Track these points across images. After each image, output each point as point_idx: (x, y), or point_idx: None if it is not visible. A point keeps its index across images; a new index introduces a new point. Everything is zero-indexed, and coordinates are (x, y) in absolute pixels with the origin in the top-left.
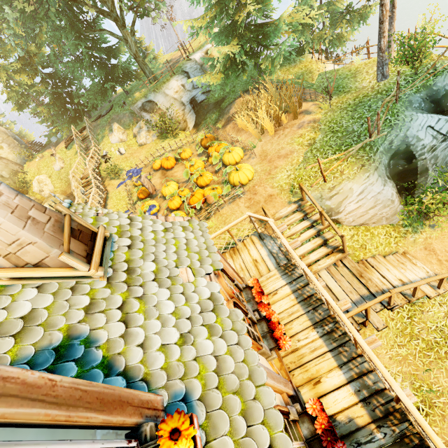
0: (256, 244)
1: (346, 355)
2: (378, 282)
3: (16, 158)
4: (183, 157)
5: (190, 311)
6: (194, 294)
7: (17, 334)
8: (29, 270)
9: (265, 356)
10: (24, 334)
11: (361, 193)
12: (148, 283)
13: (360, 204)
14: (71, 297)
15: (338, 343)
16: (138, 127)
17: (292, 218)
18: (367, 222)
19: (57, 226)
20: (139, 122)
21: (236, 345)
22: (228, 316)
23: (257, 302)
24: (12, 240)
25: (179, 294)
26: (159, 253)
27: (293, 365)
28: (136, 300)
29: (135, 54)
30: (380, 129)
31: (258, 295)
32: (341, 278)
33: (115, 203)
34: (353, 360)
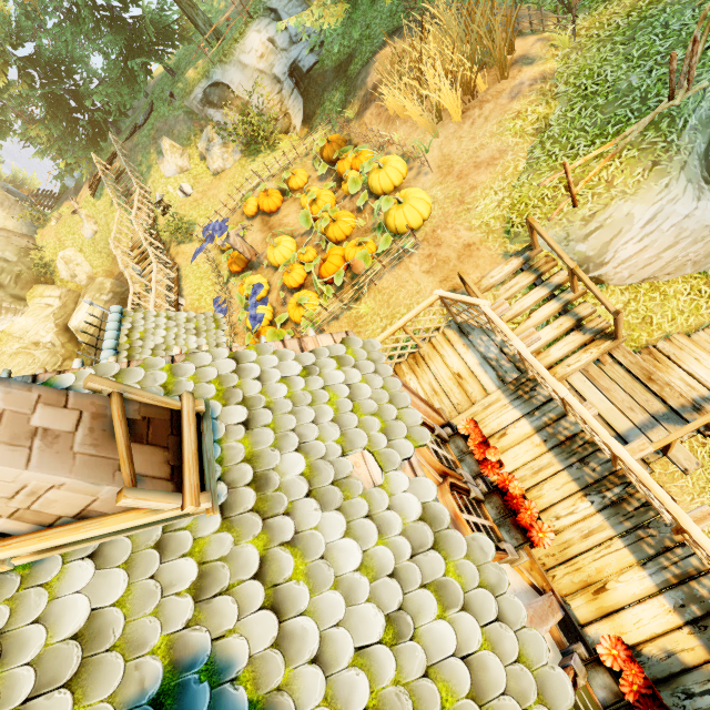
0: (455, 345)
1: (652, 544)
2: (681, 386)
3: (19, 226)
4: (293, 186)
5: (393, 555)
6: (390, 513)
7: (75, 681)
8: (67, 531)
9: (509, 562)
10: (87, 678)
11: (650, 221)
12: (298, 504)
13: (647, 243)
14: (160, 566)
15: (635, 522)
16: (205, 140)
17: (513, 284)
18: (655, 275)
19: (98, 429)
20: (205, 129)
21: (497, 622)
22: (467, 555)
23: (479, 460)
24: (13, 490)
25: (363, 519)
26: (304, 428)
27: (552, 559)
28: (286, 550)
29: None
30: (693, 75)
31: (479, 448)
32: (610, 384)
33: (194, 285)
34: (666, 552)
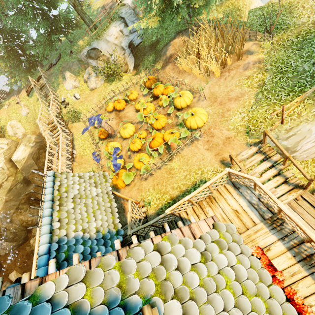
0: (232, 193)
1: None
2: None
3: None
4: (131, 98)
5: None
6: None
7: None
8: None
9: None
10: None
11: None
12: None
13: None
14: None
15: None
16: (87, 74)
17: (253, 159)
18: None
19: None
20: (87, 68)
21: None
22: None
23: None
24: None
25: None
26: None
27: None
28: None
29: (73, 3)
30: None
31: (267, 267)
32: (302, 211)
33: (80, 144)
34: None
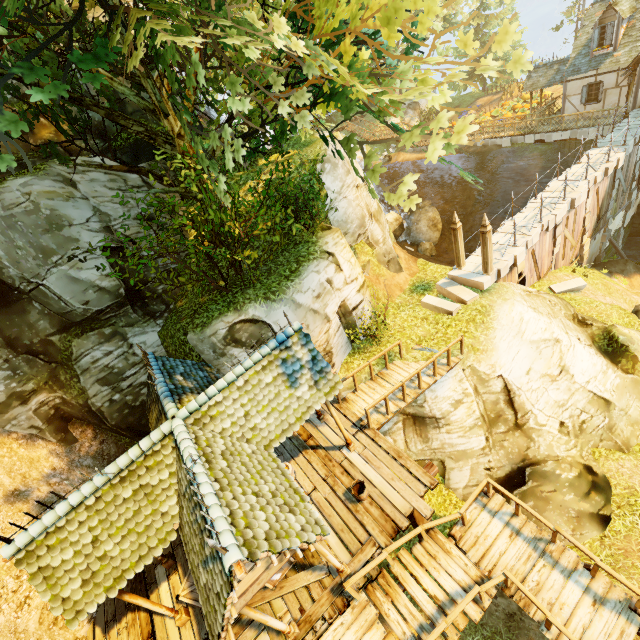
0: None
1: None
2: None
3: None
4: None
5: None
6: None
7: None
8: None
9: None
10: None
11: None
12: None
13: None
14: None
15: None
16: (409, 117)
17: None
18: None
19: None
20: (406, 115)
21: None
22: None
23: None
24: None
25: None
26: None
27: None
28: None
29: None
30: None
31: None
32: None
33: None
34: None
